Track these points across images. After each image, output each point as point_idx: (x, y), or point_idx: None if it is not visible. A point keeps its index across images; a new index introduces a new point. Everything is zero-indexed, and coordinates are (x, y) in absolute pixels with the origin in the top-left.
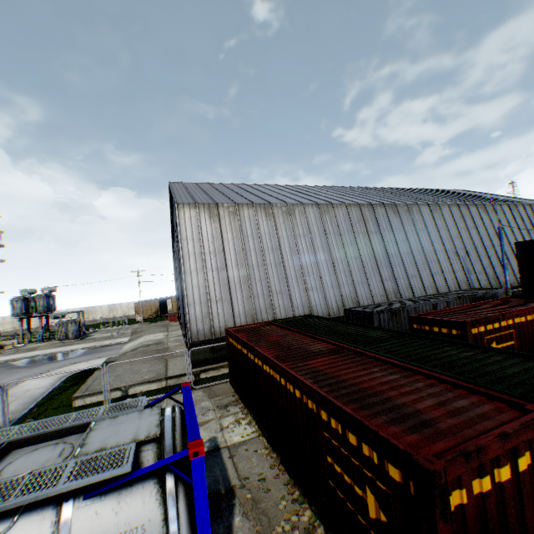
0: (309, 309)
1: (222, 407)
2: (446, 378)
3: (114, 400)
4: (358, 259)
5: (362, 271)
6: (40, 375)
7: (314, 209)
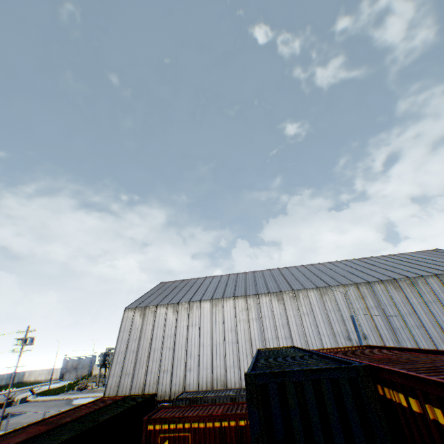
0: (183, 387)
1: None
2: (15, 442)
3: None
4: (234, 344)
5: (236, 355)
6: None
7: (208, 304)
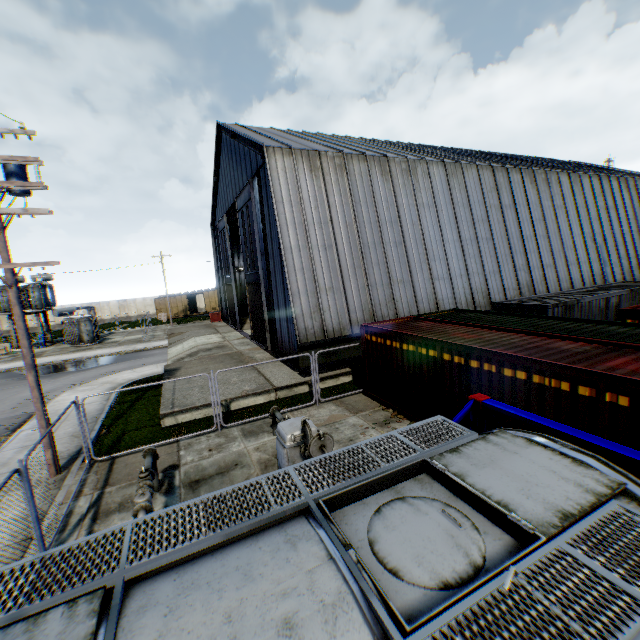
0: (435, 304)
1: (382, 425)
2: None
3: (216, 418)
4: (489, 242)
5: (493, 257)
6: (76, 388)
7: (440, 170)
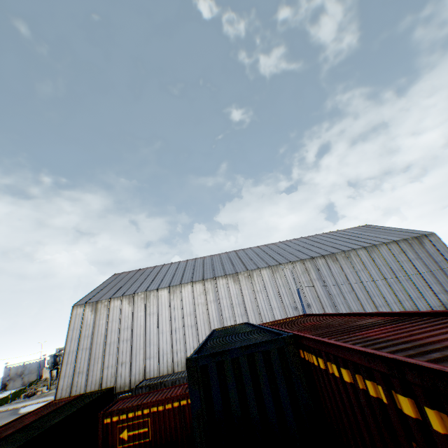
0: (143, 375)
1: None
2: None
3: None
4: (193, 327)
5: (195, 337)
6: None
7: (165, 292)
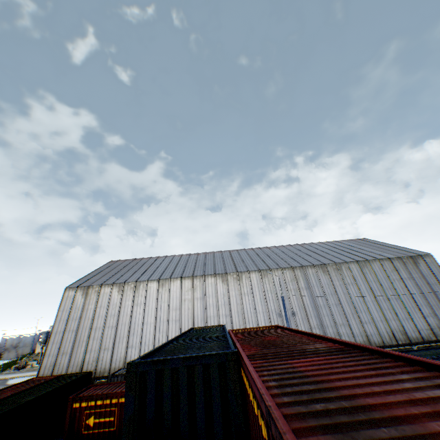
0: (123, 363)
1: None
2: None
3: None
4: (177, 322)
5: (178, 332)
6: None
7: (155, 284)
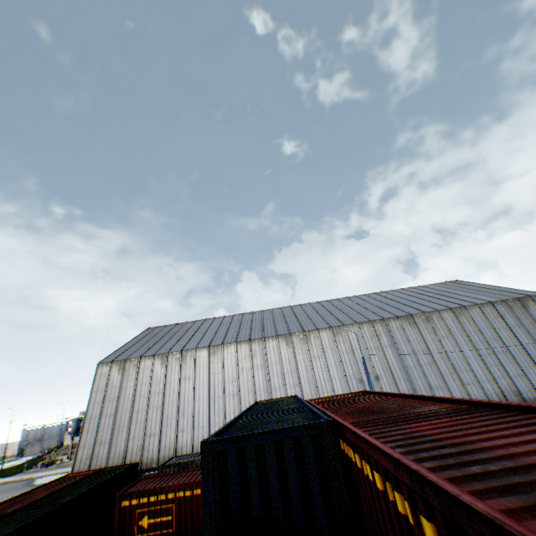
0: (174, 451)
1: None
2: None
3: None
4: (236, 397)
5: (237, 409)
6: None
7: (204, 352)
